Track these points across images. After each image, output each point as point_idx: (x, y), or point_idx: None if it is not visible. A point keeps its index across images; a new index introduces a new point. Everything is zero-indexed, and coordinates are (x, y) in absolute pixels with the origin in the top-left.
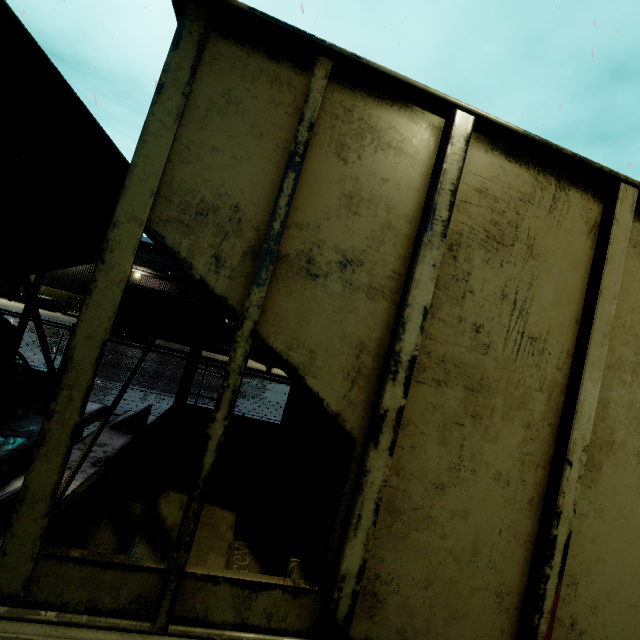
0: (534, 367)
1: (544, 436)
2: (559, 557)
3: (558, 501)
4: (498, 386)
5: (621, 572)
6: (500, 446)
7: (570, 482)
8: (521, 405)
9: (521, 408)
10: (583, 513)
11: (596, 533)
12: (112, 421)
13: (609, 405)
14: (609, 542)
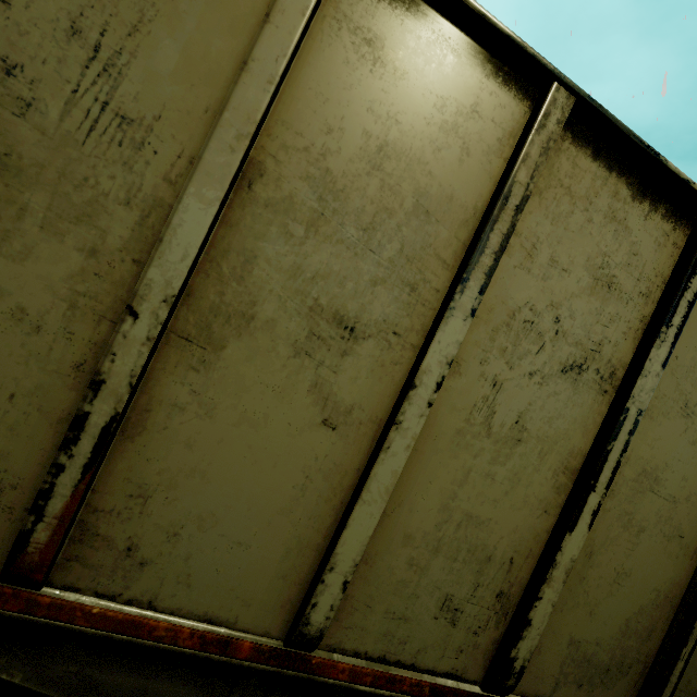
0: (120, 165)
1: (123, 276)
2: (89, 445)
3: (101, 364)
4: (41, 175)
5: (231, 497)
6: (31, 270)
7: (130, 342)
8: (84, 218)
9: (83, 222)
10: (178, 404)
11: (196, 436)
12: None
13: (256, 261)
14: (218, 453)
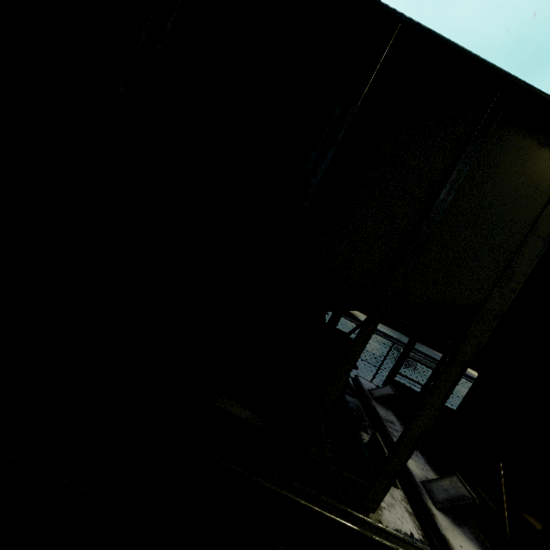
0: None
1: None
2: None
3: None
4: None
5: None
6: None
7: None
8: None
9: None
10: None
11: None
12: (365, 390)
13: None
14: None
